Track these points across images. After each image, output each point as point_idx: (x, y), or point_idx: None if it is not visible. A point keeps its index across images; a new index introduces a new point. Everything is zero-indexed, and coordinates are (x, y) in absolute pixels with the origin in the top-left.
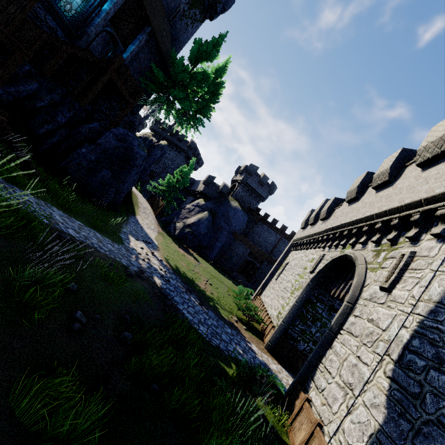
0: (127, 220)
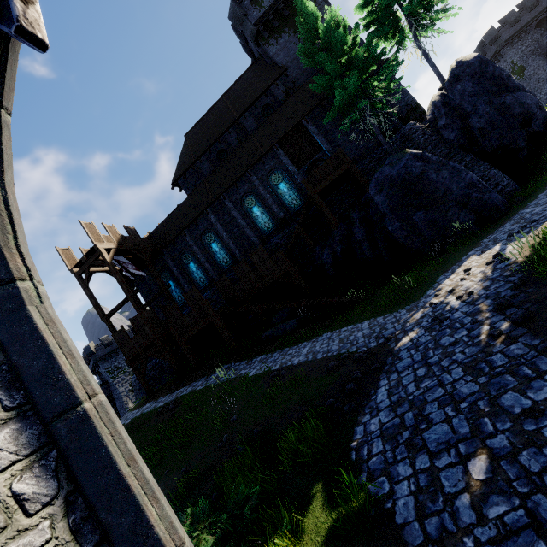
0: (528, 203)
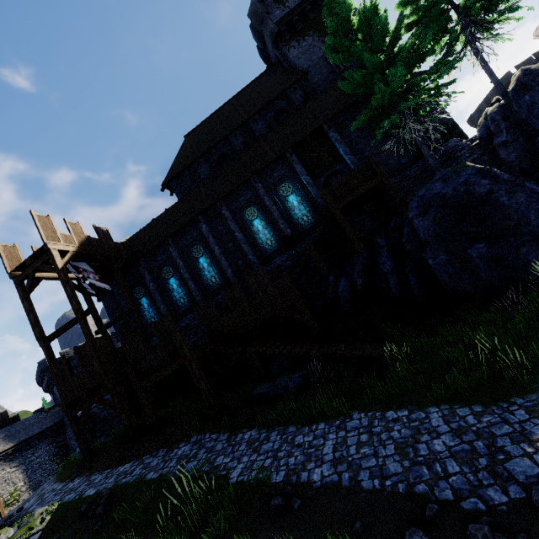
0: None
